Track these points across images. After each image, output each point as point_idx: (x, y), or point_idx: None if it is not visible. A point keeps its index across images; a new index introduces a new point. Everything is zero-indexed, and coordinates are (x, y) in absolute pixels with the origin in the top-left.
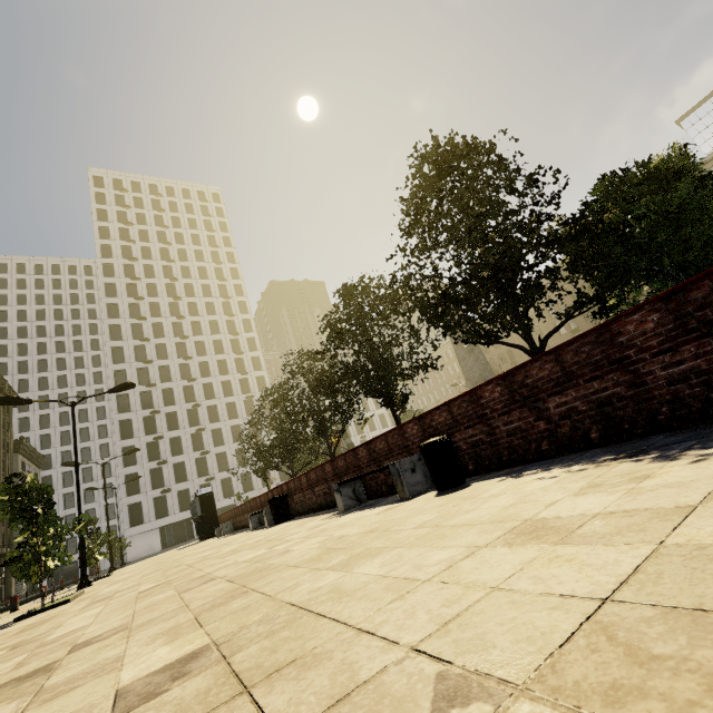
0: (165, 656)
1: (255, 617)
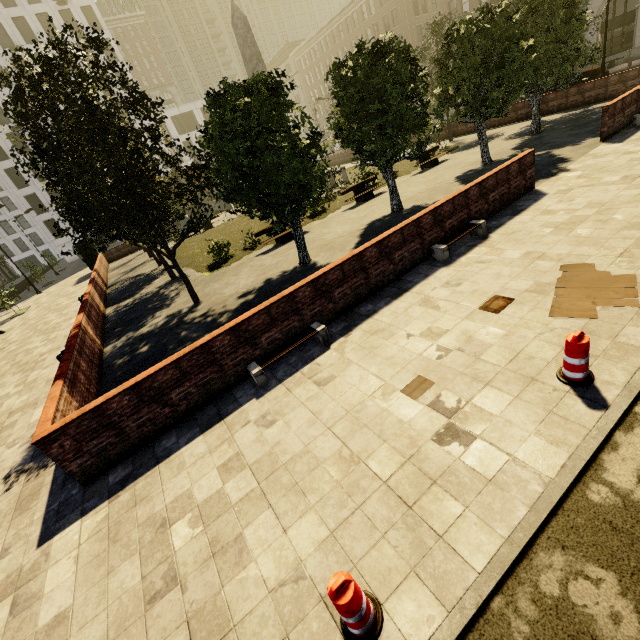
0: None
1: None
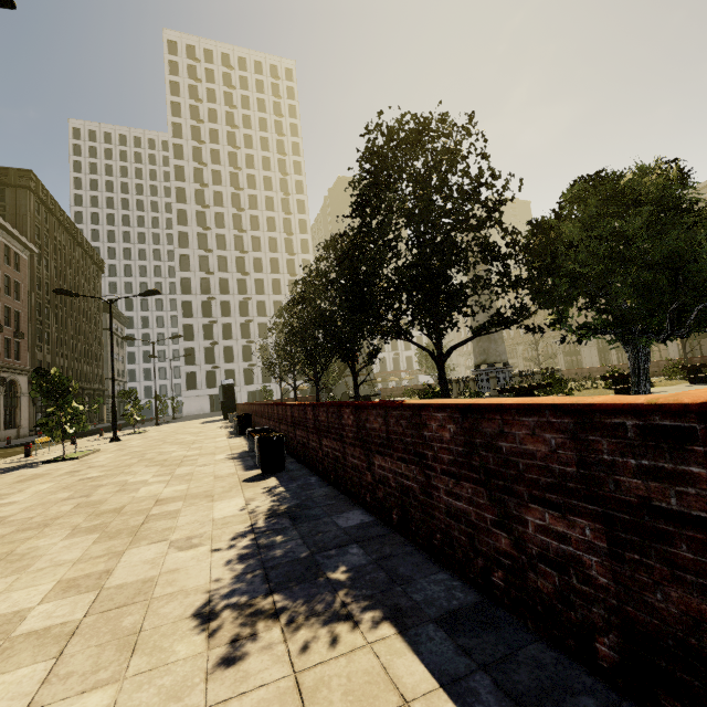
0: None
1: None
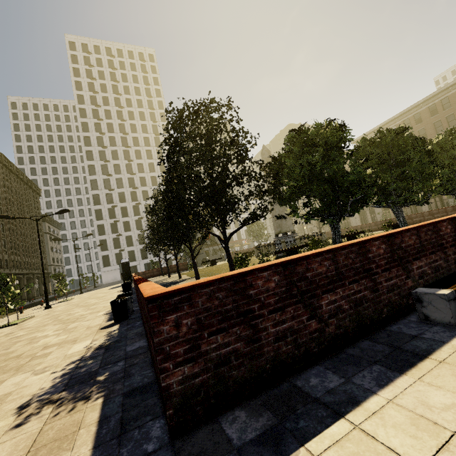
0: None
1: None
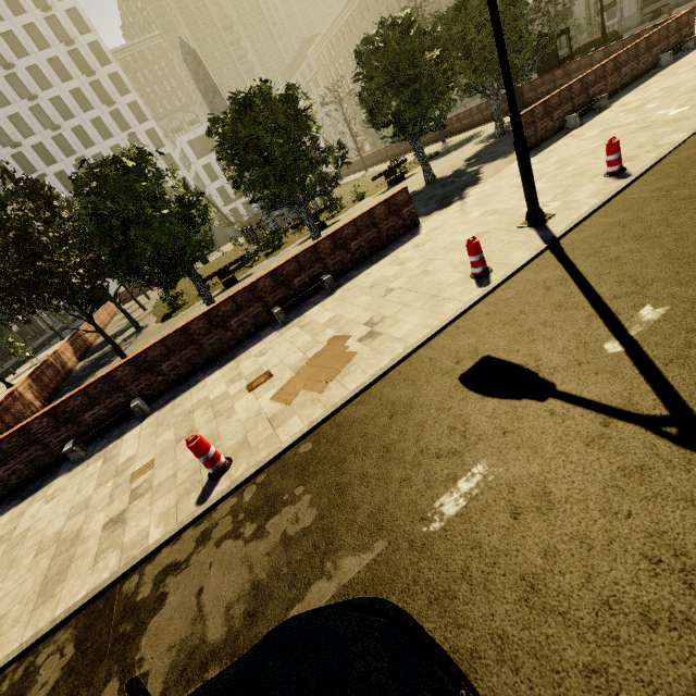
0: None
1: None
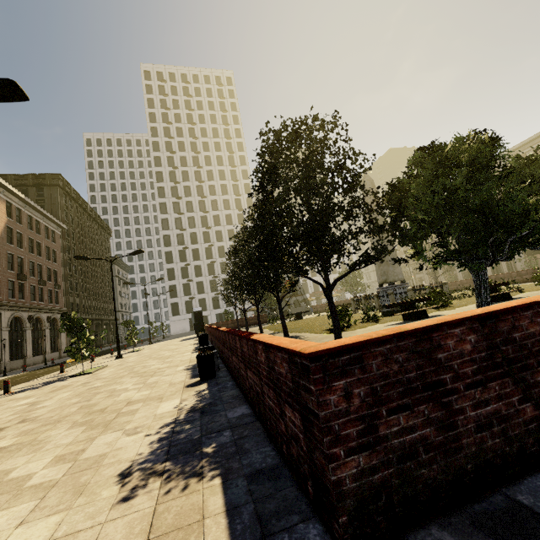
0: (0, 445)
1: (26, 440)
